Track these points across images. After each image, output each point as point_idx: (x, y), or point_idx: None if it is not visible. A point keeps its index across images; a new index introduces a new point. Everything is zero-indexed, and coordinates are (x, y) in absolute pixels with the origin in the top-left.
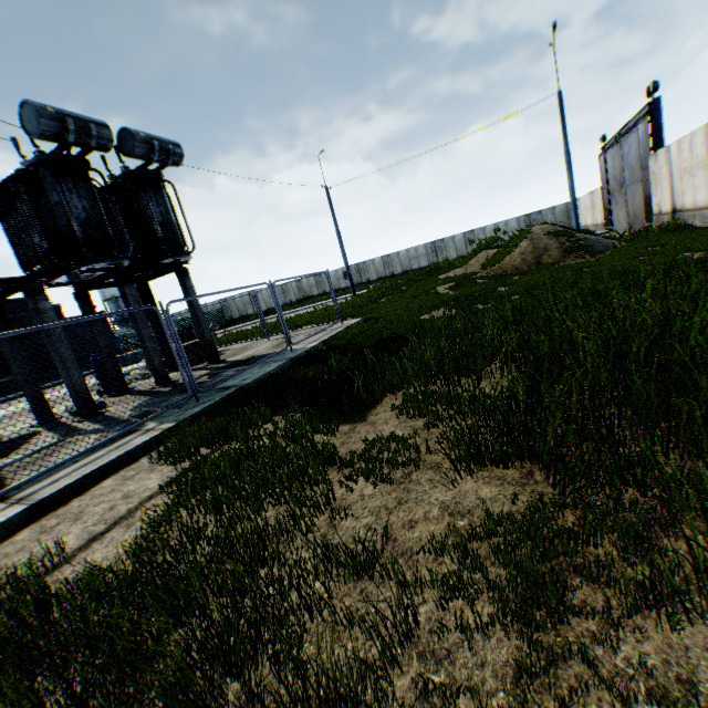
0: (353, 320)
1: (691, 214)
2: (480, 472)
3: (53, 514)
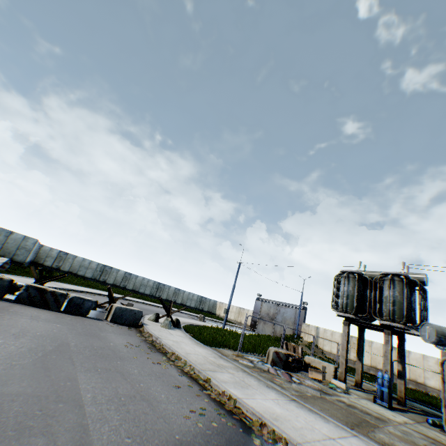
0: None
1: (329, 353)
2: None
3: None
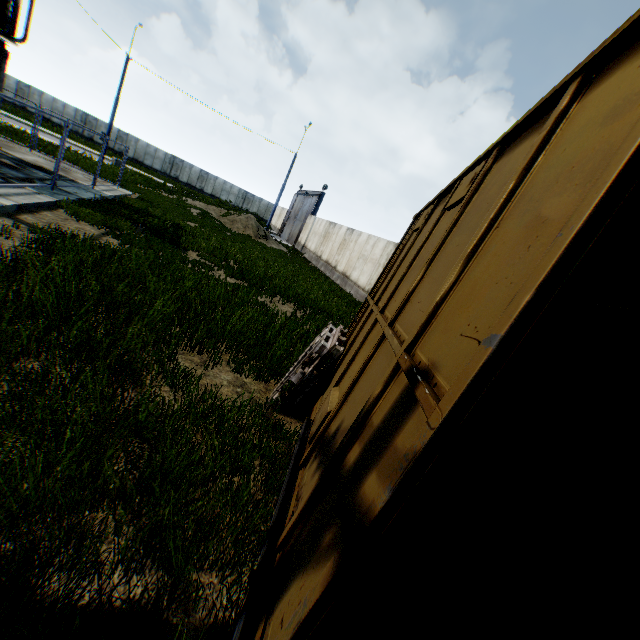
0: (126, 190)
1: (308, 251)
2: (231, 279)
3: (33, 215)
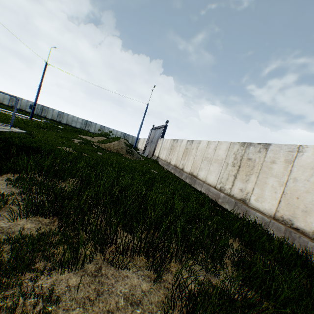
0: (20, 130)
1: (161, 160)
2: (33, 217)
3: None
